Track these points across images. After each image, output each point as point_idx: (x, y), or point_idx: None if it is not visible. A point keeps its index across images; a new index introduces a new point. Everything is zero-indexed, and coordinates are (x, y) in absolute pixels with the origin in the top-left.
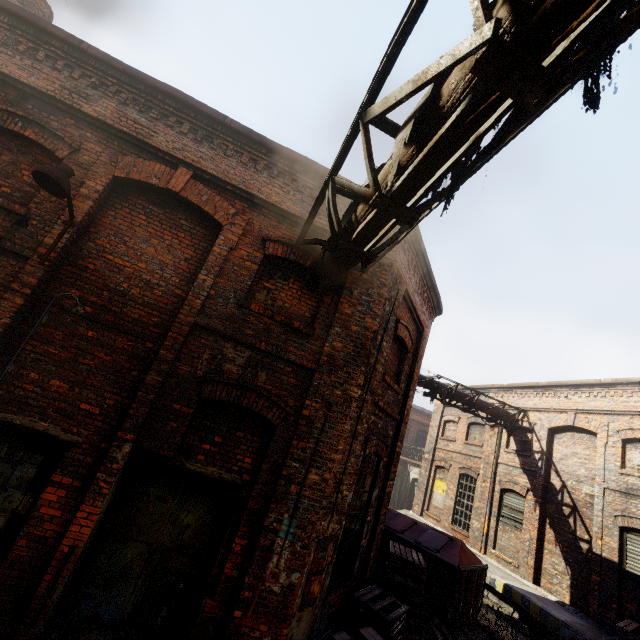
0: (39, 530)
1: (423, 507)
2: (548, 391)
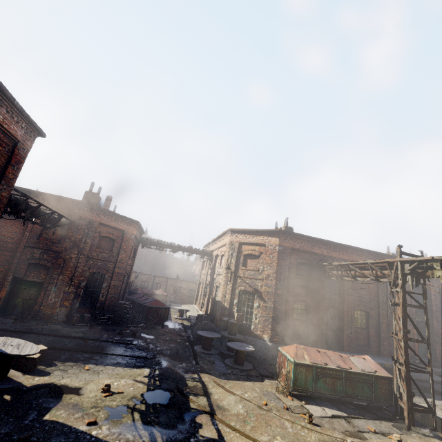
0: None
1: (196, 301)
2: (216, 241)
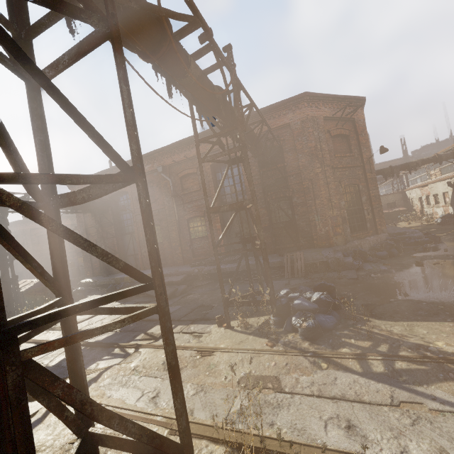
0: None
1: None
2: None
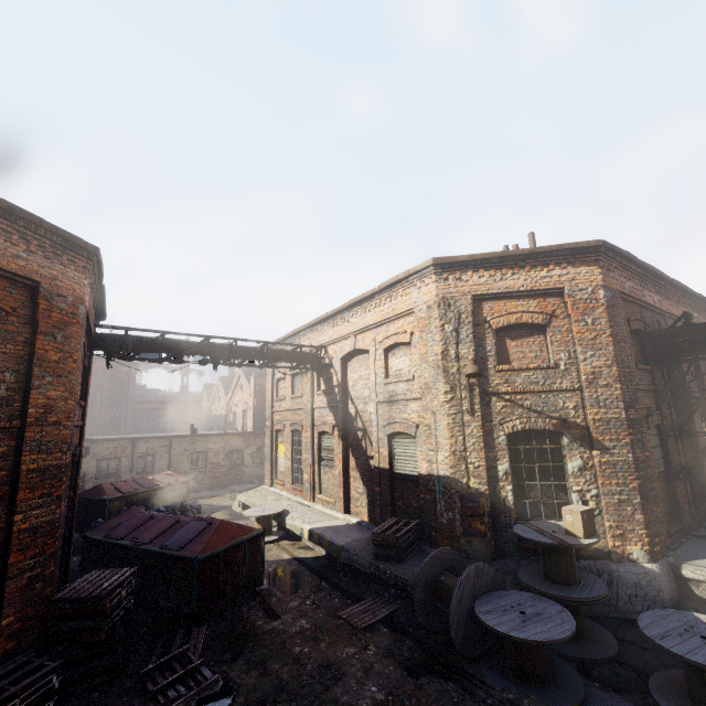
0: None
1: (272, 477)
2: (336, 319)
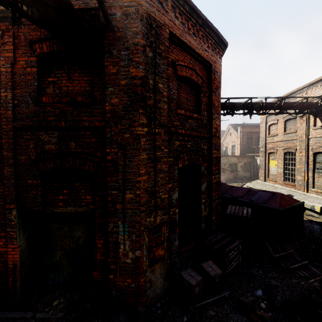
0: (3, 258)
1: (265, 177)
2: None
